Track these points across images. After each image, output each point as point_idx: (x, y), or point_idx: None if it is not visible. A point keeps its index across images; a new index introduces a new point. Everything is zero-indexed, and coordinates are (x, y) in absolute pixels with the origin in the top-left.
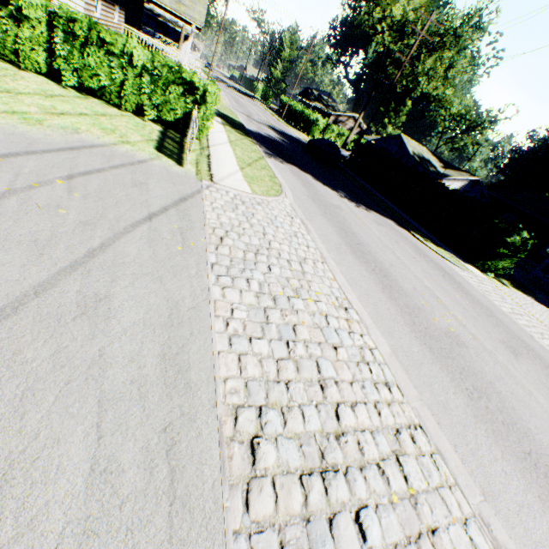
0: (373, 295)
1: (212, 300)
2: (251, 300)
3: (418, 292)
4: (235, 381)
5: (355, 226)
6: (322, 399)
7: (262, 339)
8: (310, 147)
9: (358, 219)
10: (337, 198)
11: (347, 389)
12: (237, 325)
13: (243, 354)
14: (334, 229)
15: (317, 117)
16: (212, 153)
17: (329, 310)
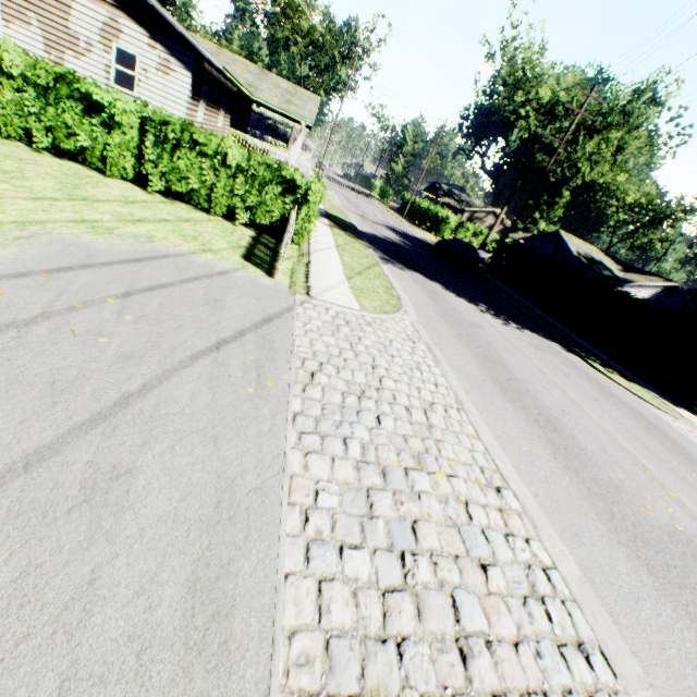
0: (540, 463)
1: (287, 475)
2: (348, 475)
3: (610, 456)
4: (308, 638)
5: (504, 353)
6: (463, 683)
7: (360, 548)
8: (438, 249)
9: (506, 341)
10: (476, 313)
11: (510, 659)
12: (321, 521)
13: (326, 579)
14: (474, 357)
15: (447, 214)
16: (312, 261)
17: (471, 491)
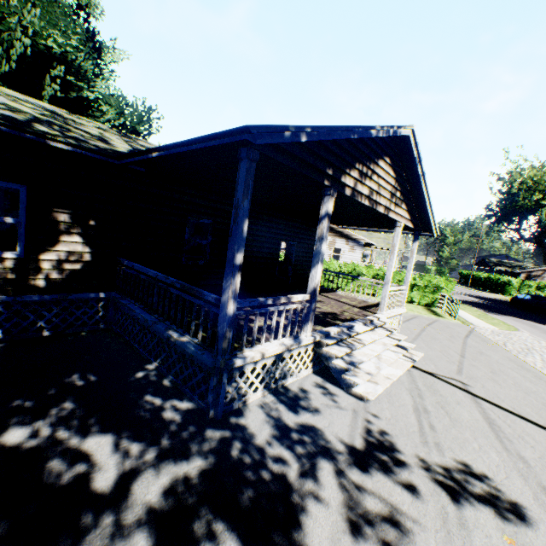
0: None
1: (520, 358)
2: (540, 361)
3: None
4: None
5: None
6: None
7: None
8: (513, 302)
9: None
10: None
11: None
12: (539, 365)
13: None
14: None
15: (507, 278)
16: (457, 314)
17: None
